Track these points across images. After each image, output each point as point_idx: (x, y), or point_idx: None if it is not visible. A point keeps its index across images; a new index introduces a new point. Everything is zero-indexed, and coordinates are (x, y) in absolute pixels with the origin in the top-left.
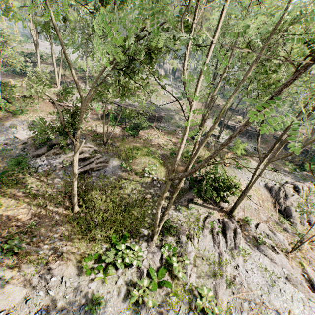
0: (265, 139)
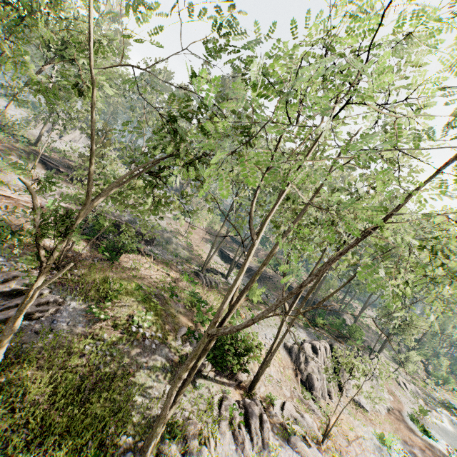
0: (275, 284)
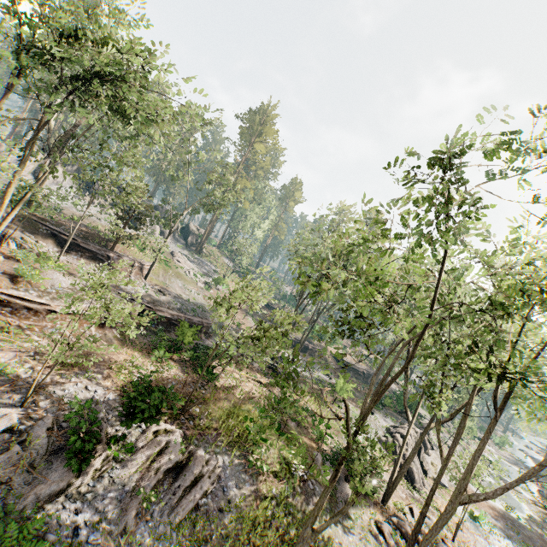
0: (325, 358)
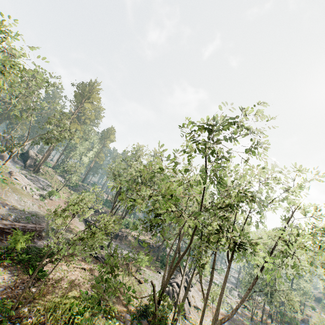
0: (130, 240)
